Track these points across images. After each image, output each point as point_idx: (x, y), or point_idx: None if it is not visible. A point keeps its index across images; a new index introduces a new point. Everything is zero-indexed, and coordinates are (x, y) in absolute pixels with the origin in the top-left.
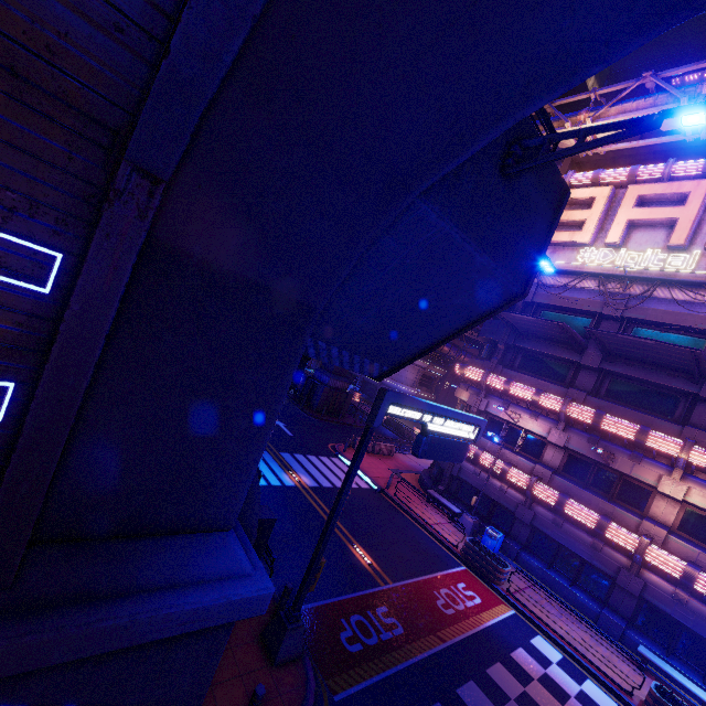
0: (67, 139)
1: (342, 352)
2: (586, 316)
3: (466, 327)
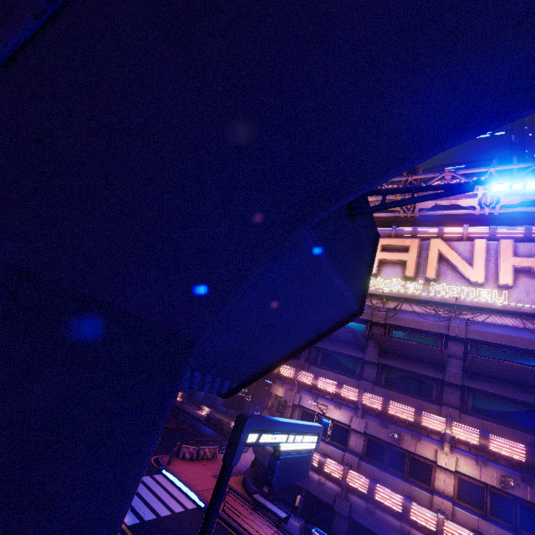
0: None
1: (194, 373)
2: (362, 322)
3: (313, 341)
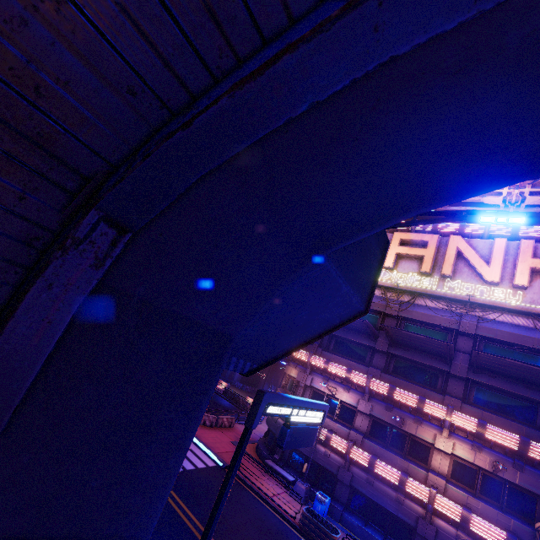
0: (24, 178)
1: None
2: (375, 313)
3: (323, 333)
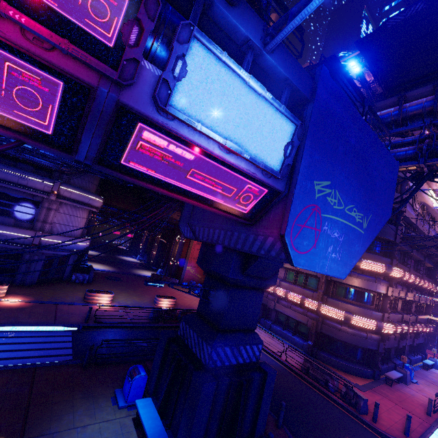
0: None
1: None
2: (406, 223)
3: None
